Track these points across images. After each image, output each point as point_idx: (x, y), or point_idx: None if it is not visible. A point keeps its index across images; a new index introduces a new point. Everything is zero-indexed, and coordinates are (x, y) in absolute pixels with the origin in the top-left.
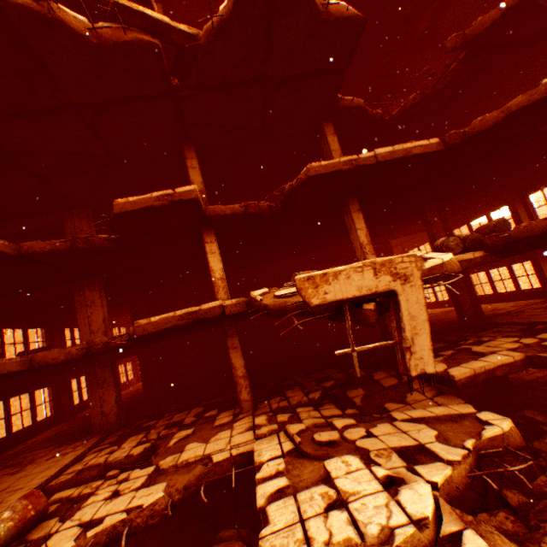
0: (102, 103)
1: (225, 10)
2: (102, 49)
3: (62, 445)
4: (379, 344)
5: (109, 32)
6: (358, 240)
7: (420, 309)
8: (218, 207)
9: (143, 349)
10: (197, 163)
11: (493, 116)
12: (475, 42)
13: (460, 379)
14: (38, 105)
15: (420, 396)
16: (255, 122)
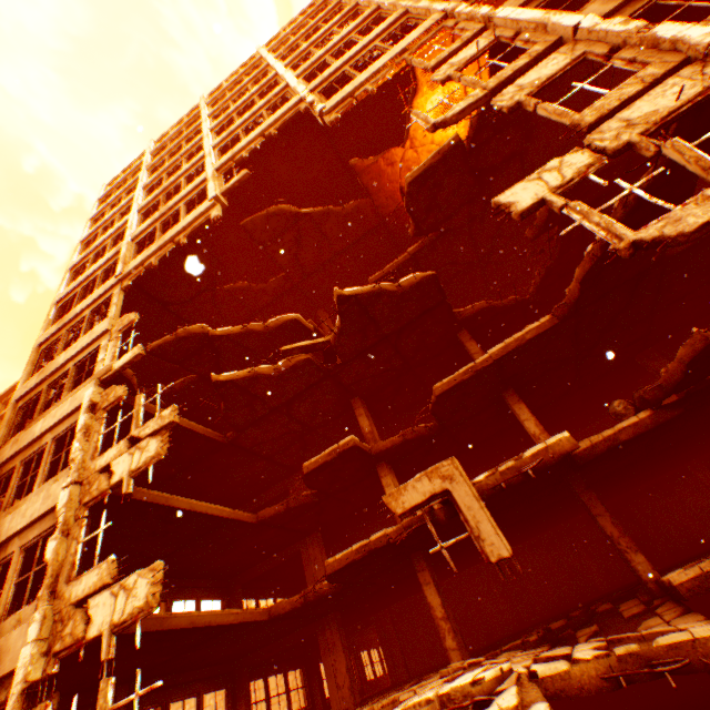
0: (290, 399)
1: (338, 323)
2: (281, 375)
3: None
4: (459, 537)
5: (283, 365)
6: (528, 432)
7: (471, 500)
8: (380, 443)
9: (377, 614)
10: (363, 410)
11: (573, 286)
12: (550, 223)
13: (681, 583)
14: (258, 415)
15: (655, 620)
16: (396, 361)
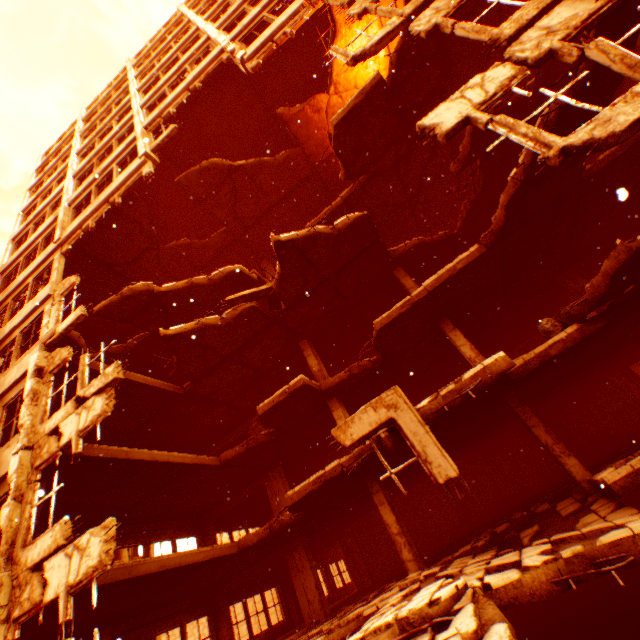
0: (240, 347)
1: (278, 269)
2: (229, 324)
3: (283, 638)
4: (407, 462)
5: (230, 314)
6: (465, 356)
7: (416, 425)
8: (328, 380)
9: (341, 532)
10: (311, 350)
11: (499, 213)
12: (473, 156)
13: (614, 482)
14: (211, 365)
15: (592, 517)
16: (338, 302)
